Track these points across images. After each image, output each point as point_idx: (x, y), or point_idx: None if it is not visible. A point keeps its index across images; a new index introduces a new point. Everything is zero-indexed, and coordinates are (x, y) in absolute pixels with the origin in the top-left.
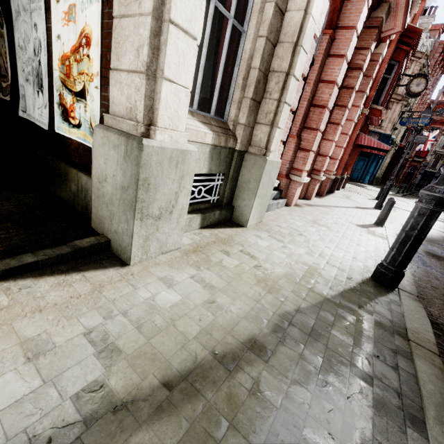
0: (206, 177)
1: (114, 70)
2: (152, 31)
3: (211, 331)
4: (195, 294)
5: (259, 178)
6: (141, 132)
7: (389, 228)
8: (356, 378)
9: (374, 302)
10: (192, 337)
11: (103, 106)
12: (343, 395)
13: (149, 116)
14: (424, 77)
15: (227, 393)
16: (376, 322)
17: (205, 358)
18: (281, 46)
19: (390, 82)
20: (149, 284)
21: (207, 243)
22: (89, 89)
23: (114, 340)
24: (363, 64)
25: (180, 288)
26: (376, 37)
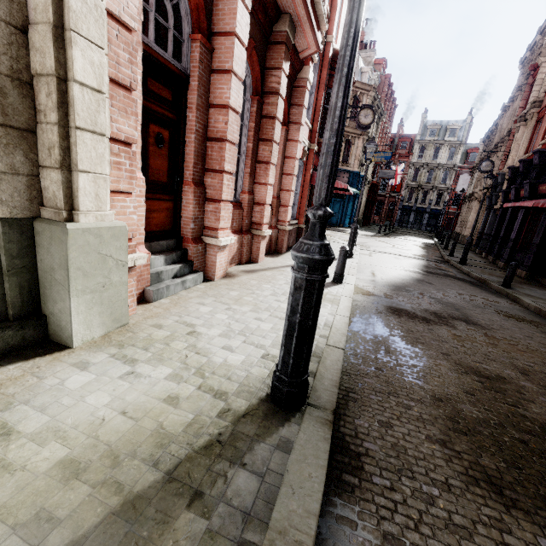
0: None
1: None
2: None
3: None
4: None
5: (65, 262)
6: None
7: (349, 284)
8: None
9: (241, 464)
10: None
11: None
12: None
13: None
14: (370, 108)
15: None
16: (204, 542)
17: None
18: (35, 31)
19: None
20: None
21: None
22: None
23: None
24: (278, 87)
25: None
26: (286, 56)
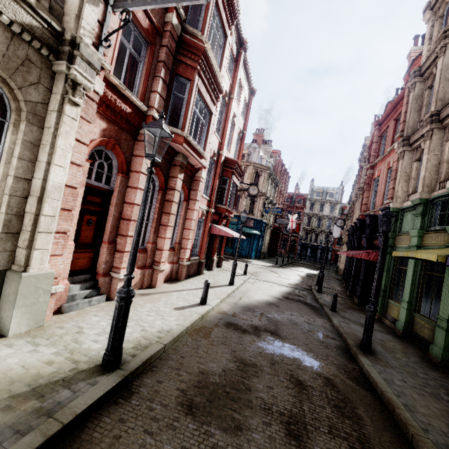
0: None
1: None
2: None
3: None
4: None
5: (17, 291)
6: None
7: (211, 305)
8: None
9: (68, 388)
10: None
11: None
12: None
13: None
14: (256, 185)
15: None
16: (37, 409)
17: None
18: (31, 198)
19: (227, 190)
20: None
21: None
22: None
23: None
24: (175, 186)
25: None
26: (181, 171)
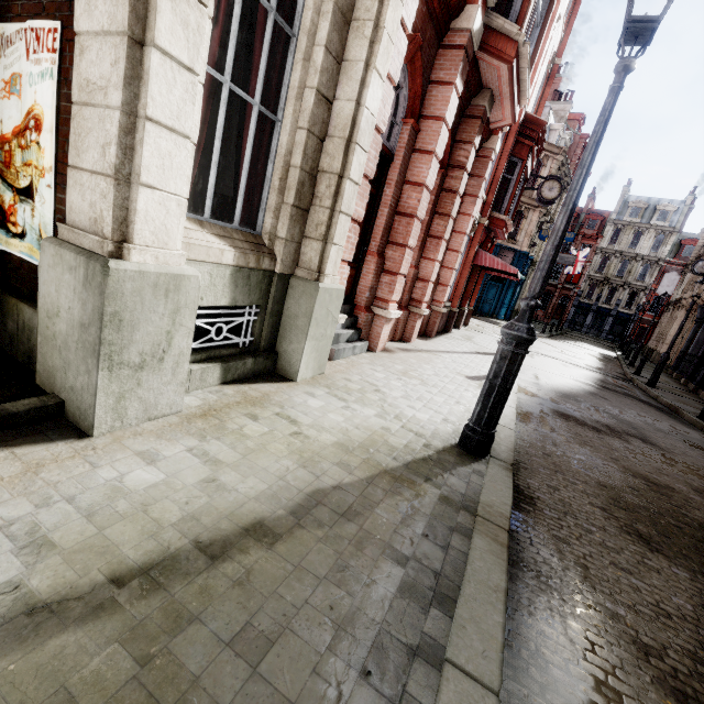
0: (229, 311)
1: (72, 168)
2: (122, 128)
3: (199, 517)
4: (189, 472)
5: (311, 312)
6: (109, 251)
7: None
8: (388, 560)
9: (450, 473)
10: (169, 524)
11: (59, 212)
12: (362, 580)
13: (122, 231)
14: (557, 180)
15: (202, 586)
16: (441, 497)
17: (181, 548)
18: (331, 141)
19: (513, 185)
20: (119, 461)
21: (227, 405)
22: (39, 188)
23: (47, 533)
24: (466, 162)
25: (166, 464)
26: (480, 130)
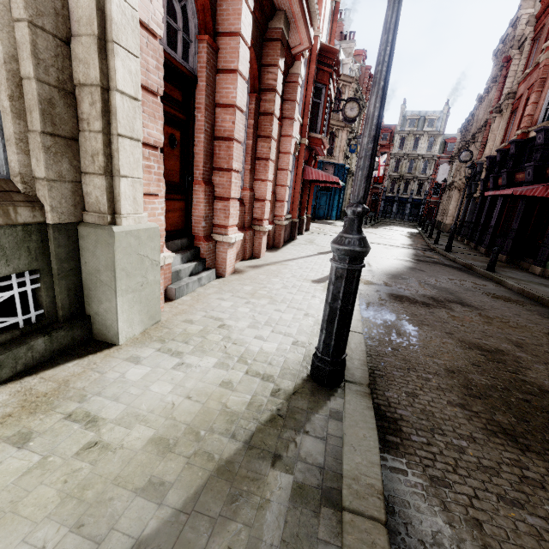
0: None
1: None
2: None
3: None
4: None
5: (112, 263)
6: None
7: None
8: None
9: (304, 431)
10: None
11: None
12: None
13: None
14: (355, 101)
15: None
16: (295, 491)
17: None
18: (78, 42)
19: (322, 108)
20: None
21: None
22: None
23: None
24: (275, 84)
25: None
26: (282, 52)
